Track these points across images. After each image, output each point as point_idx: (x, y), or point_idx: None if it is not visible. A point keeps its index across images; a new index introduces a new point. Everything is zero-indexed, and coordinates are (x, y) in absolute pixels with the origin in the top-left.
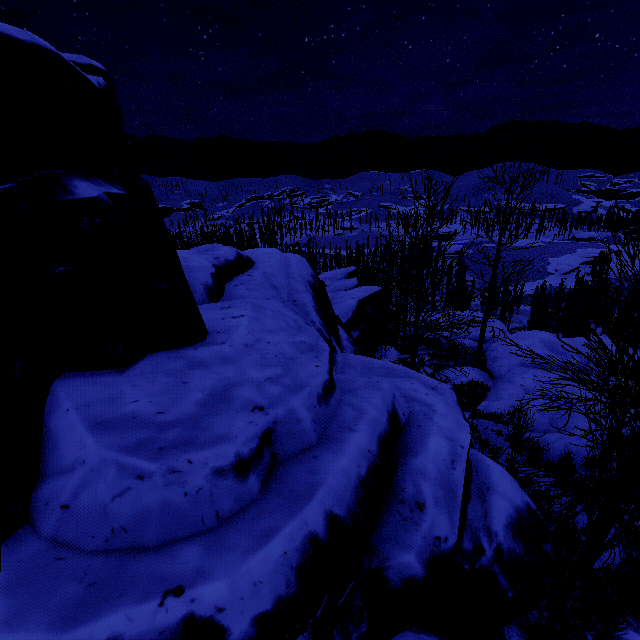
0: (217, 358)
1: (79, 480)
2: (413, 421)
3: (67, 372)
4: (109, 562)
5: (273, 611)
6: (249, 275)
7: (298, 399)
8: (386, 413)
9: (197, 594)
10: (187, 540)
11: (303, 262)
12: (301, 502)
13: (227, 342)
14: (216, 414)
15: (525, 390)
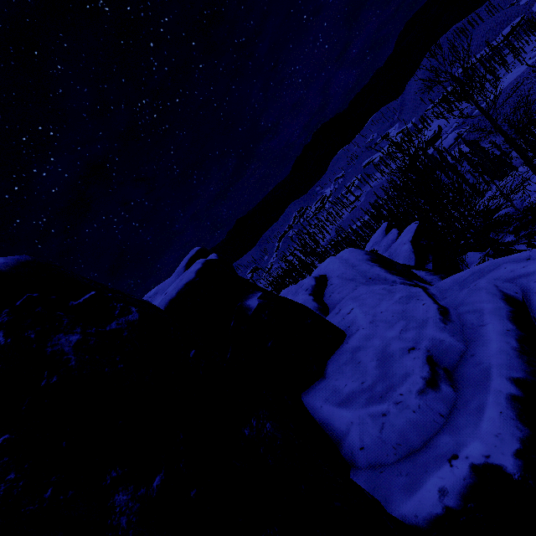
0: (362, 340)
1: (357, 432)
2: (529, 292)
3: (301, 393)
4: (406, 462)
5: (523, 447)
6: (331, 285)
7: (429, 330)
8: (500, 300)
9: (466, 454)
10: (436, 435)
11: (352, 251)
12: (485, 382)
13: (359, 328)
14: (391, 366)
15: None
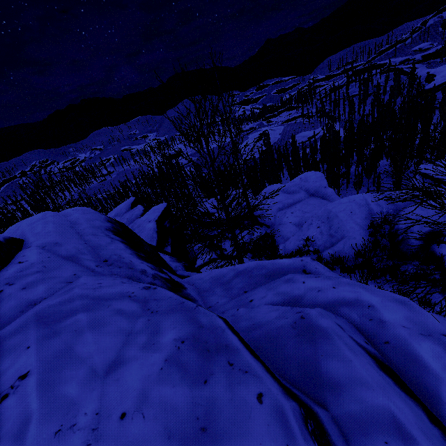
0: None
1: None
2: (373, 340)
3: None
4: None
5: None
6: (19, 262)
7: None
8: (384, 375)
9: None
10: None
11: (89, 211)
12: None
13: None
14: None
15: (294, 224)
